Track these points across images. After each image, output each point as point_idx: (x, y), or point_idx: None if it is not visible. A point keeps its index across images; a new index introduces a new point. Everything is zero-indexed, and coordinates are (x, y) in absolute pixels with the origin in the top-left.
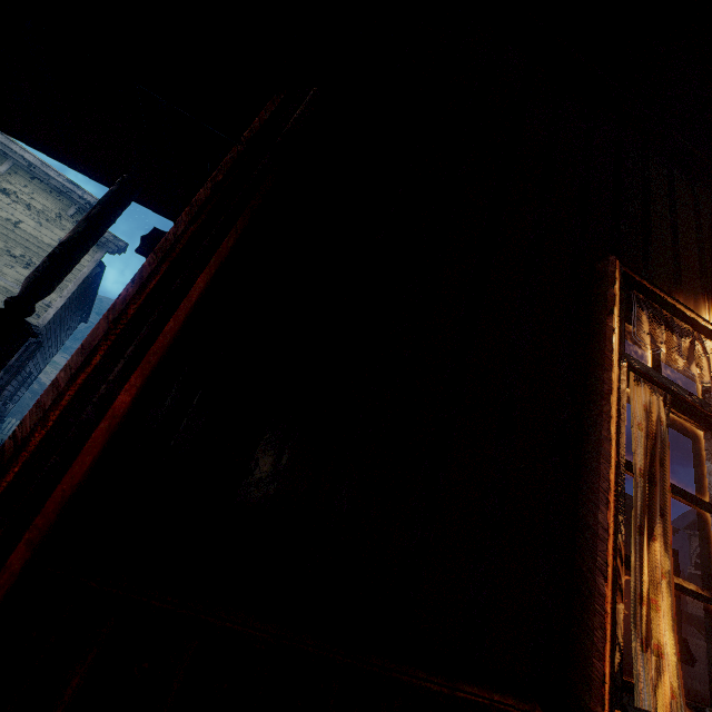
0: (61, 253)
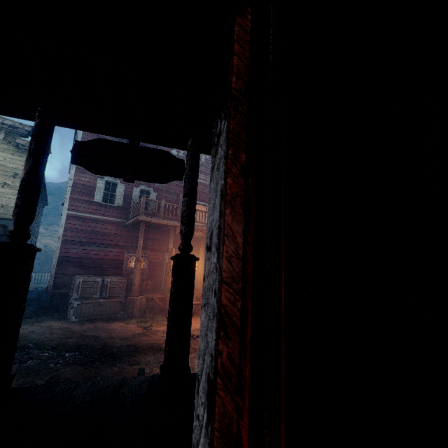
0: (26, 187)
